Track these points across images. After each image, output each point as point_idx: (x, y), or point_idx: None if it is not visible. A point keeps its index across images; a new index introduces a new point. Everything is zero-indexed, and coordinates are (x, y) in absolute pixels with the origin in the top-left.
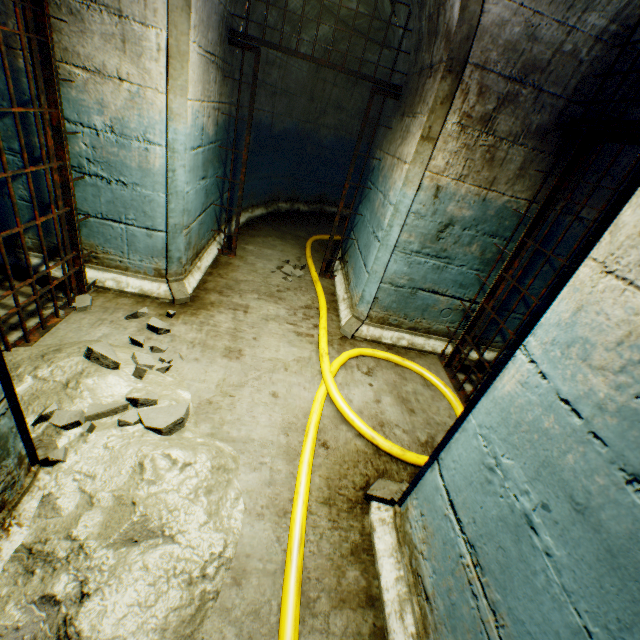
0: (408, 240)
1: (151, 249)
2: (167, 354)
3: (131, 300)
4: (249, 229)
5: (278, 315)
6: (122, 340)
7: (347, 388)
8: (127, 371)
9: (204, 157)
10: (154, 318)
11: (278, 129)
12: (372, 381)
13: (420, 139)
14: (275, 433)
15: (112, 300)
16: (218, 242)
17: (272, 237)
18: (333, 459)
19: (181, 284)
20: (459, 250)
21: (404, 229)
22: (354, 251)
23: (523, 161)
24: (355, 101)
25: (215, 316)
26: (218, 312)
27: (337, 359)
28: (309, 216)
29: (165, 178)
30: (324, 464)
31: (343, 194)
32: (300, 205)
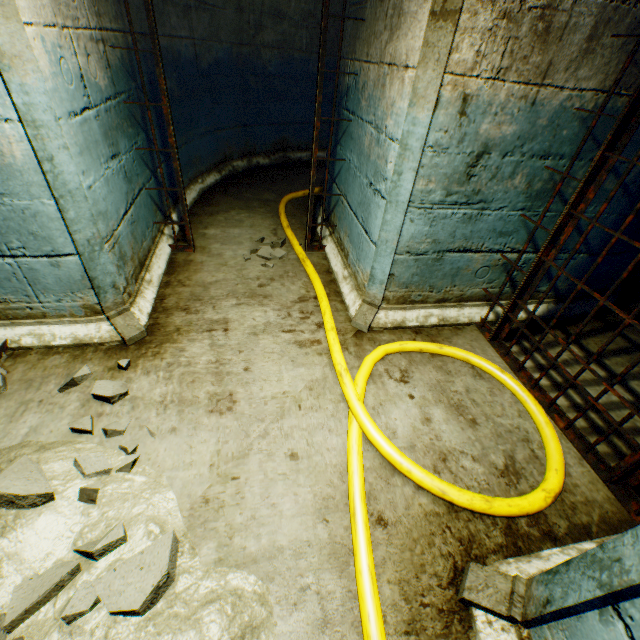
0: (427, 189)
1: (66, 282)
2: (130, 434)
3: (64, 357)
4: (204, 206)
5: (268, 323)
6: (60, 430)
7: (384, 412)
8: (69, 496)
9: (102, 124)
10: (99, 381)
11: (206, 62)
12: (411, 390)
13: (430, 18)
14: (309, 524)
15: (36, 365)
16: (168, 235)
17: (235, 210)
18: (398, 543)
19: (128, 316)
20: (498, 187)
21: (419, 174)
22: (344, 211)
23: (595, 23)
24: (296, 1)
25: (186, 349)
26: (189, 341)
27: (360, 372)
28: (273, 170)
29: (41, 174)
30: (389, 557)
31: (314, 136)
32: (259, 158)
